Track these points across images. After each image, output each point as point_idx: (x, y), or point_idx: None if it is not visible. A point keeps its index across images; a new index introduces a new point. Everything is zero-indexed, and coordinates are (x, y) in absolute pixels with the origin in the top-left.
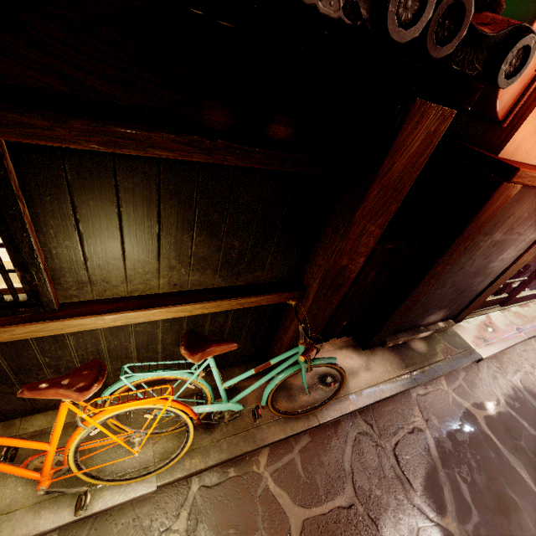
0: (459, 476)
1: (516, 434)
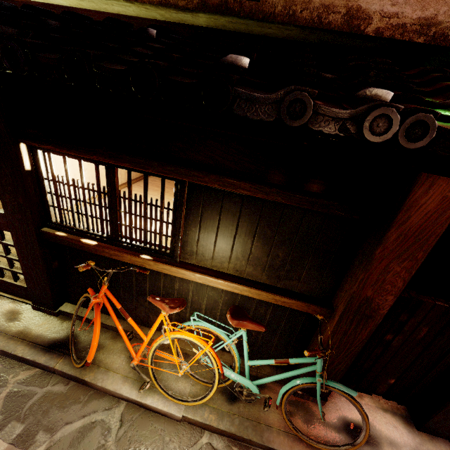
0: None
1: None
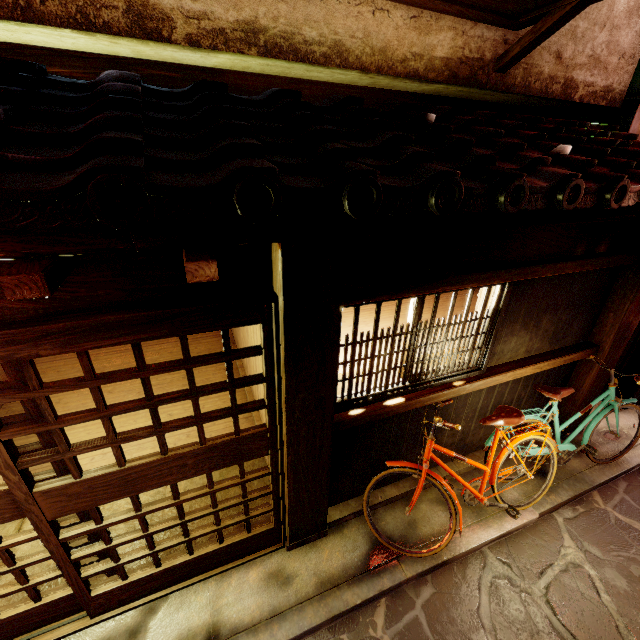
0: None
1: None
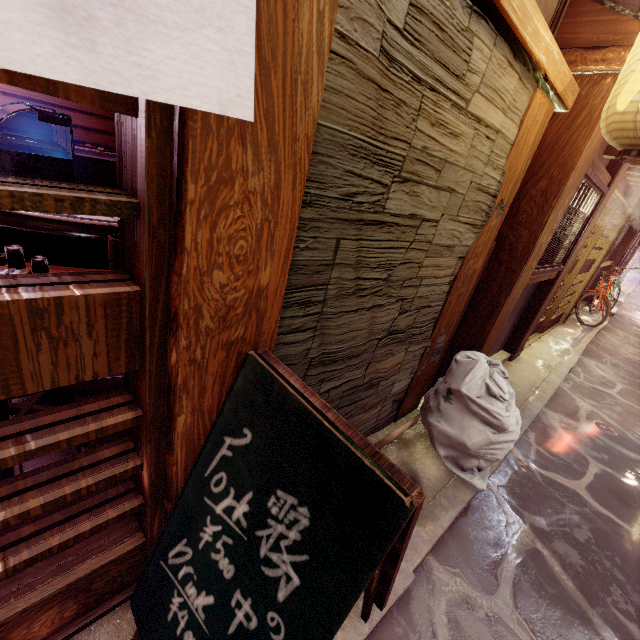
0: None
1: None
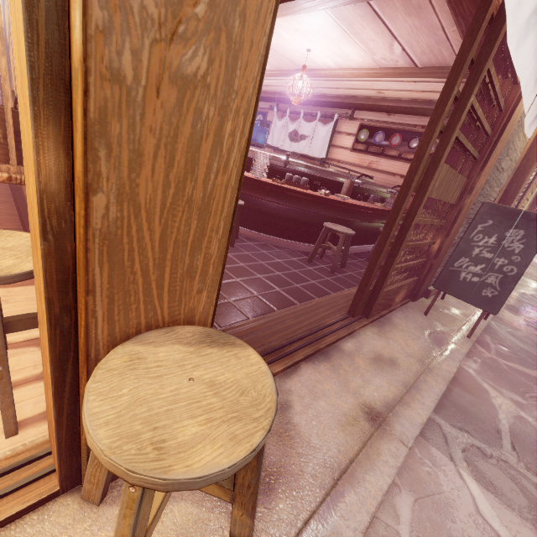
0: None
1: None
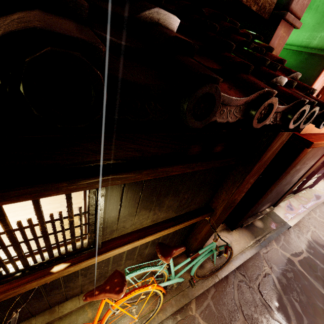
0: (293, 299)
1: (315, 268)
